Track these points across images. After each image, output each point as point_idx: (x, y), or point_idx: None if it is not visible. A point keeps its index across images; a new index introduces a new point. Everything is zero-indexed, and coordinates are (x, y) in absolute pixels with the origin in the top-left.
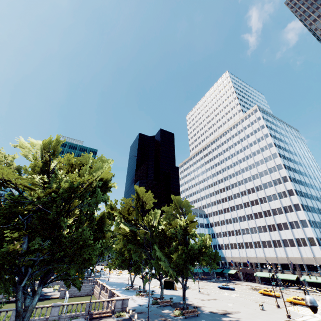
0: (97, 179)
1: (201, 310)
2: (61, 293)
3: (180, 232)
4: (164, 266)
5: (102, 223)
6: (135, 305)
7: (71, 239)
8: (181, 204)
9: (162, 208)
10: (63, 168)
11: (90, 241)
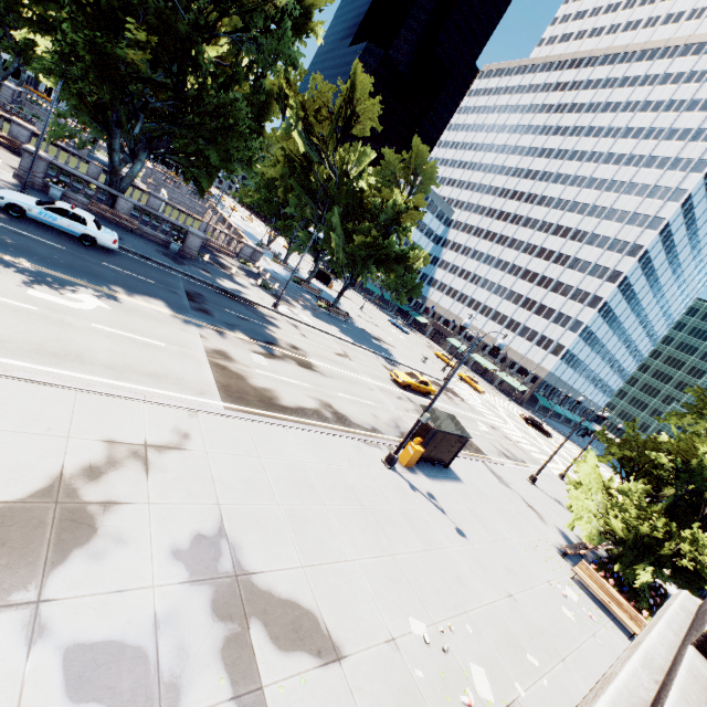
0: None
1: (353, 321)
2: (150, 188)
3: (387, 214)
4: (335, 243)
5: (263, 107)
6: (267, 267)
7: (217, 104)
8: (422, 168)
9: (383, 151)
10: None
11: (244, 127)
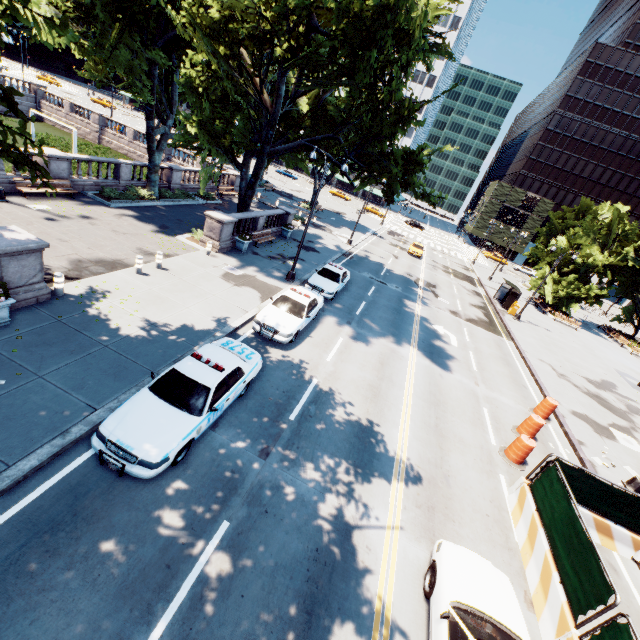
0: None
1: None
2: None
3: None
4: None
5: None
6: None
7: None
8: None
9: None
10: None
11: None
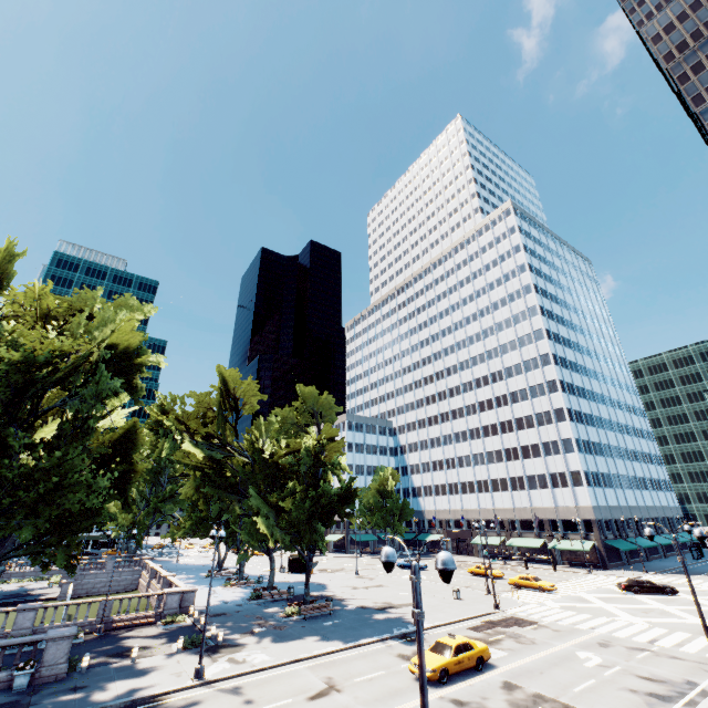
0: (101, 345)
1: (344, 604)
2: (64, 589)
3: (306, 461)
4: (264, 526)
5: (129, 442)
6: (214, 602)
7: (28, 471)
8: (317, 404)
9: (274, 412)
10: (24, 318)
11: (78, 474)
